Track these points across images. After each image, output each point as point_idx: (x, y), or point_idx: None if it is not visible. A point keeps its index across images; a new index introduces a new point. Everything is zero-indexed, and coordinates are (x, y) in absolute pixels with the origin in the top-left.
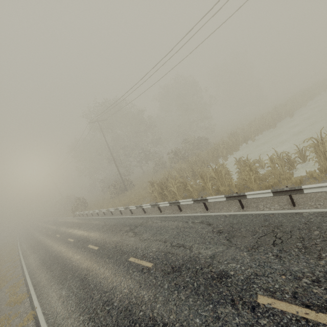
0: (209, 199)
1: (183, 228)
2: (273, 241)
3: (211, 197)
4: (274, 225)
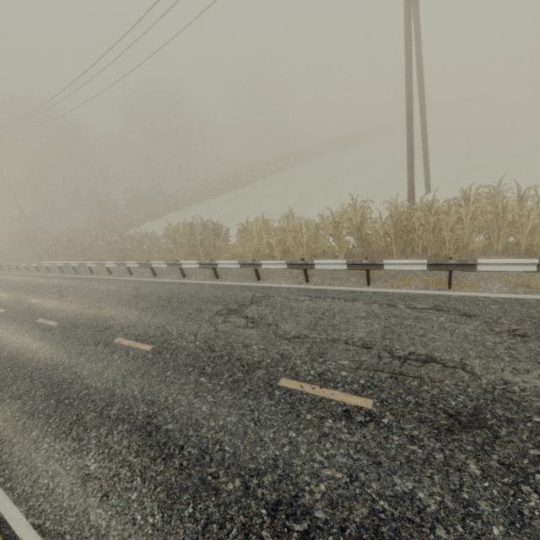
0: (44, 264)
1: (17, 283)
2: (34, 289)
3: (43, 263)
4: (48, 282)
